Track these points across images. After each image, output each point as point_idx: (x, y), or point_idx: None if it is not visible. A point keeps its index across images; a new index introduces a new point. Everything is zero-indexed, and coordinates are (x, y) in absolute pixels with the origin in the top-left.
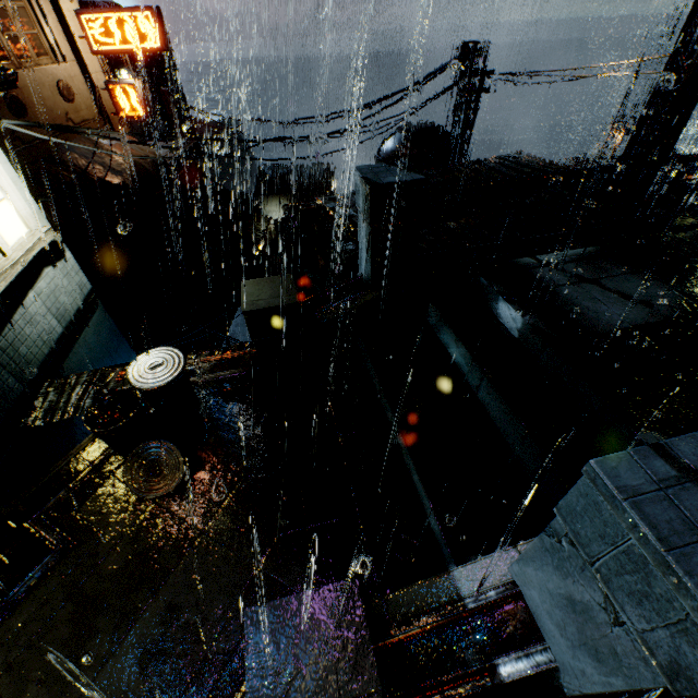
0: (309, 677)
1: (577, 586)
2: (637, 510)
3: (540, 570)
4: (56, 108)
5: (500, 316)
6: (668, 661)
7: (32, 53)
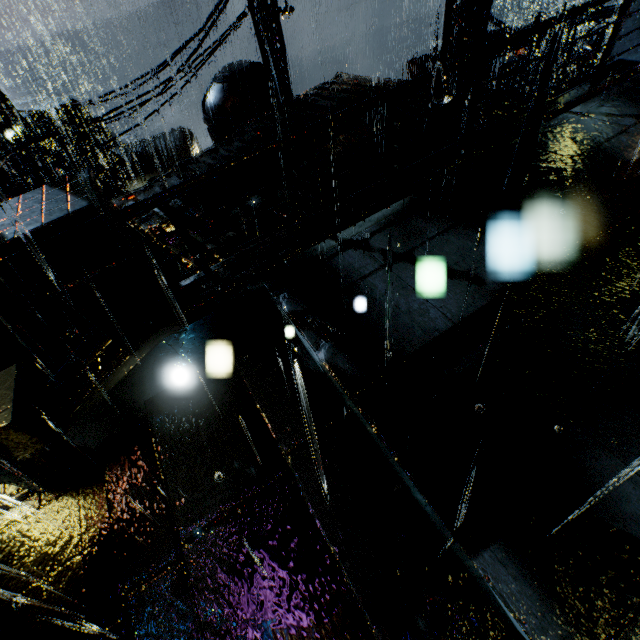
0: None
1: None
2: None
3: None
4: None
5: (301, 342)
6: None
7: None
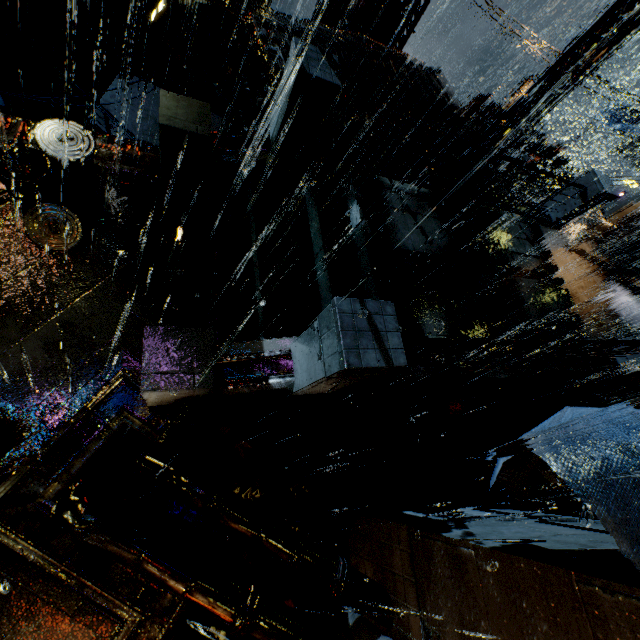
0: (178, 361)
1: (313, 348)
2: (340, 317)
3: (303, 344)
4: None
5: (350, 213)
6: (328, 367)
7: None
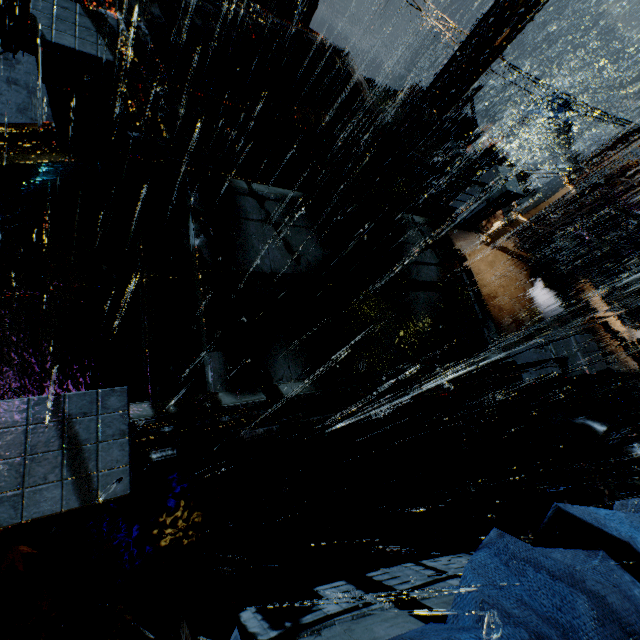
0: None
1: None
2: None
3: None
4: None
5: (189, 228)
6: None
7: None
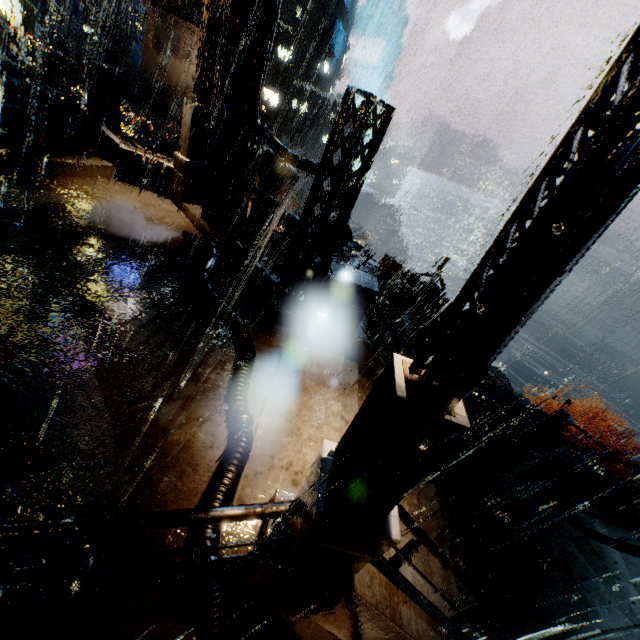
0: None
1: None
2: None
3: None
4: (184, 81)
5: None
6: None
7: (193, 60)
